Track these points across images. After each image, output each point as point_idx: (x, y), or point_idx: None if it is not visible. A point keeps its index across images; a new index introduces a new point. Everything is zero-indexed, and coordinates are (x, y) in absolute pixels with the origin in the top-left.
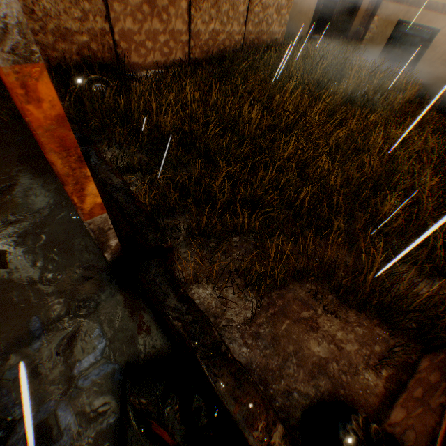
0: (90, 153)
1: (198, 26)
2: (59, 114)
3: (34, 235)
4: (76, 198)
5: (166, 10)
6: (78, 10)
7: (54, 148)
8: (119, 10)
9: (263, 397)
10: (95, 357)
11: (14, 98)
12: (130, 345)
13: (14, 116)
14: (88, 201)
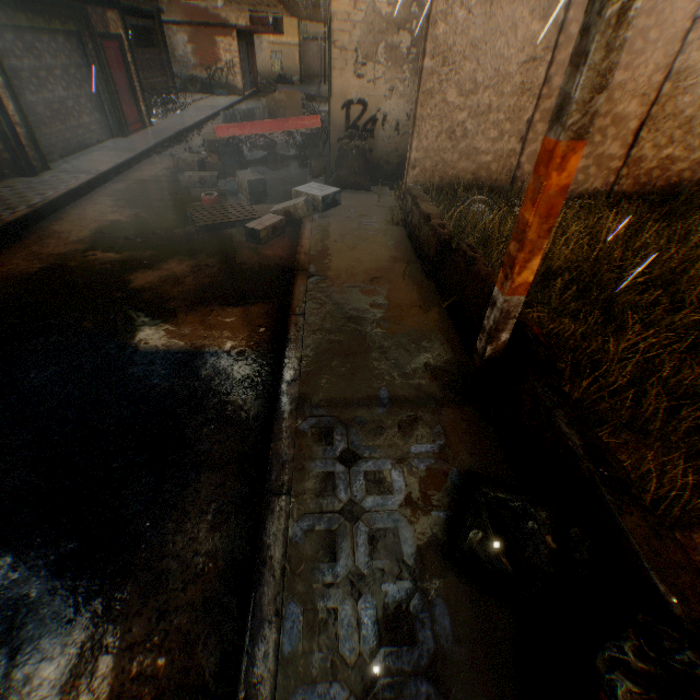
0: (477, 260)
1: (643, 150)
2: (566, 184)
3: (392, 323)
4: (517, 268)
5: (603, 130)
6: (496, 131)
7: (540, 212)
8: (541, 131)
9: (695, 571)
10: (433, 449)
11: (547, 166)
12: (471, 460)
13: (389, 223)
14: (522, 275)
